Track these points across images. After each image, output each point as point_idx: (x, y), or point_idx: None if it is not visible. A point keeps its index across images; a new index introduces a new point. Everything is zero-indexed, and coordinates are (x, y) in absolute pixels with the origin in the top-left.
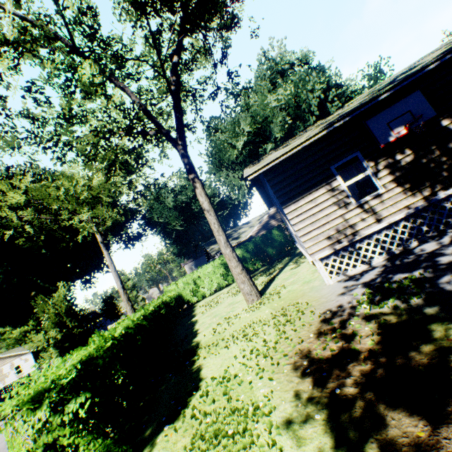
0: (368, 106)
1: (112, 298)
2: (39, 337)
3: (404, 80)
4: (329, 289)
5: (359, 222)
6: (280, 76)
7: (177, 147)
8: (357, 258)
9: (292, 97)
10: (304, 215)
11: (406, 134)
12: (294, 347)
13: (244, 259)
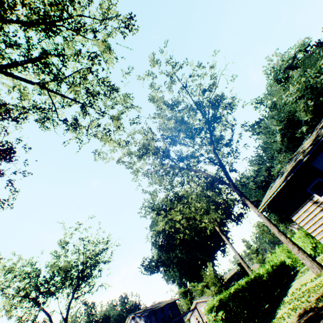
0: (299, 166)
1: None
2: (208, 290)
3: (310, 149)
4: None
5: None
6: (288, 69)
7: (229, 186)
8: None
9: (301, 89)
10: (305, 219)
11: None
12: (305, 305)
13: None
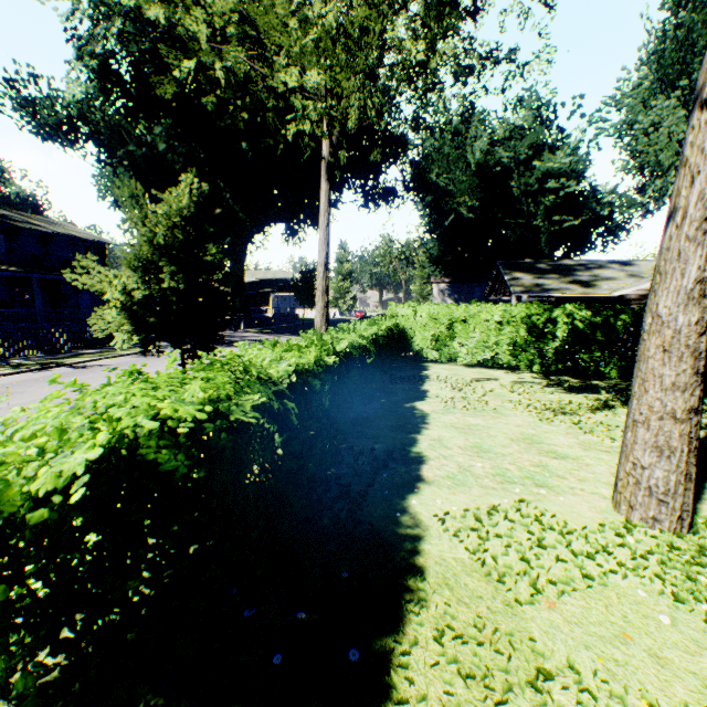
0: None
1: (313, 275)
2: (112, 275)
3: None
4: None
5: None
6: None
7: None
8: None
9: None
10: None
11: None
12: None
13: (586, 340)
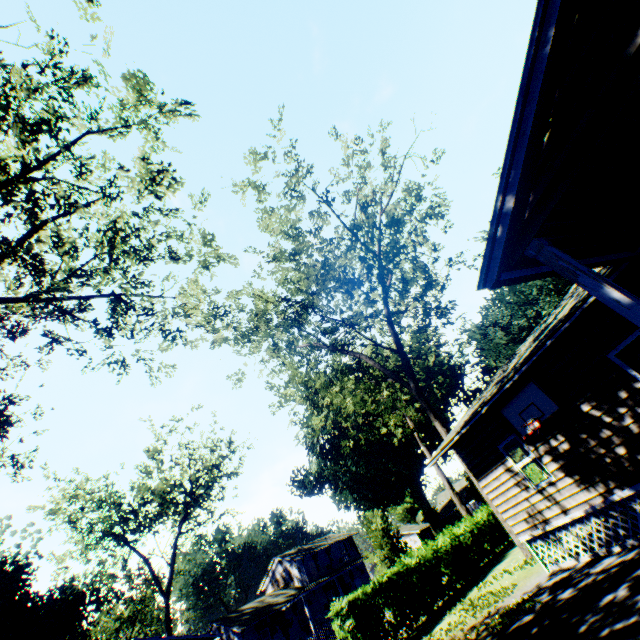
0: (477, 417)
1: None
2: (372, 554)
3: (491, 398)
4: (536, 579)
5: (546, 509)
6: None
7: (410, 390)
8: (562, 548)
9: None
10: (495, 491)
11: (550, 418)
12: (457, 631)
13: None
